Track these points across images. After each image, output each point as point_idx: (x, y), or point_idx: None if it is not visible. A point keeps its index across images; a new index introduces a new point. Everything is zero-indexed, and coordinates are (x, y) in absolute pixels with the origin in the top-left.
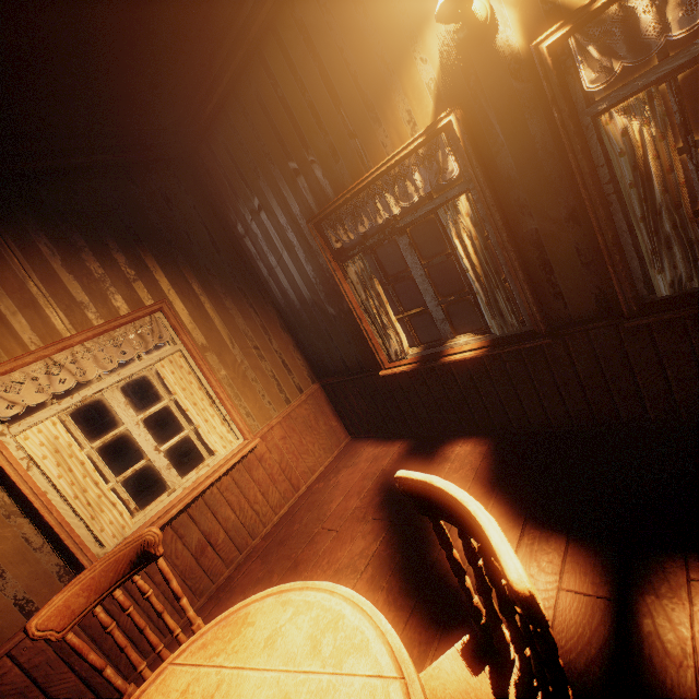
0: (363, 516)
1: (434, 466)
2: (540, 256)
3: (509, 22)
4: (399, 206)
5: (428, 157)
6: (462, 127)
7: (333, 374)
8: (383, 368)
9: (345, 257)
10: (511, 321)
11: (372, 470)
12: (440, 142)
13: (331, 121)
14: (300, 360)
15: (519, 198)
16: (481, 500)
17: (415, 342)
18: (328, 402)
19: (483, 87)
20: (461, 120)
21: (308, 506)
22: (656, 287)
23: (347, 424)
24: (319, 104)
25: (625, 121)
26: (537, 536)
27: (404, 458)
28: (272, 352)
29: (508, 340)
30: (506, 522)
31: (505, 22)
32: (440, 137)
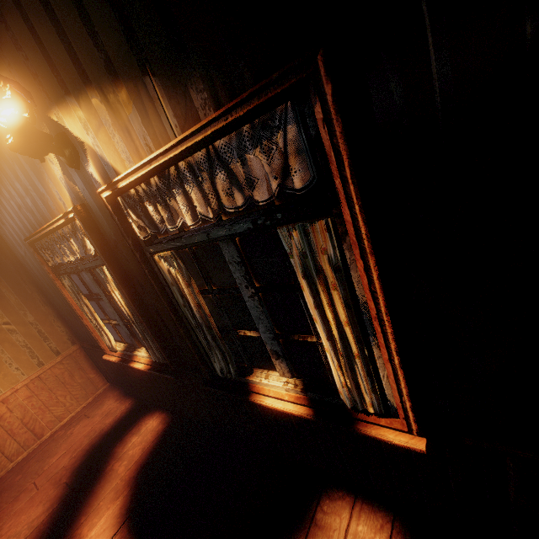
0: (59, 479)
1: (127, 437)
2: (162, 321)
3: (89, 162)
4: (73, 256)
5: (74, 233)
6: (82, 224)
7: (87, 341)
8: (106, 353)
9: (58, 273)
10: (158, 355)
11: (97, 427)
12: (77, 226)
13: (15, 174)
14: (61, 327)
15: (139, 280)
16: (124, 486)
17: (122, 341)
18: (87, 359)
19: (92, 199)
20: (80, 219)
21: (40, 455)
22: (216, 369)
23: (105, 375)
24: (2, 157)
25: (167, 265)
26: (123, 537)
27: (120, 420)
28: (27, 324)
29: (159, 366)
30: (118, 516)
31: (87, 161)
32: (76, 222)
